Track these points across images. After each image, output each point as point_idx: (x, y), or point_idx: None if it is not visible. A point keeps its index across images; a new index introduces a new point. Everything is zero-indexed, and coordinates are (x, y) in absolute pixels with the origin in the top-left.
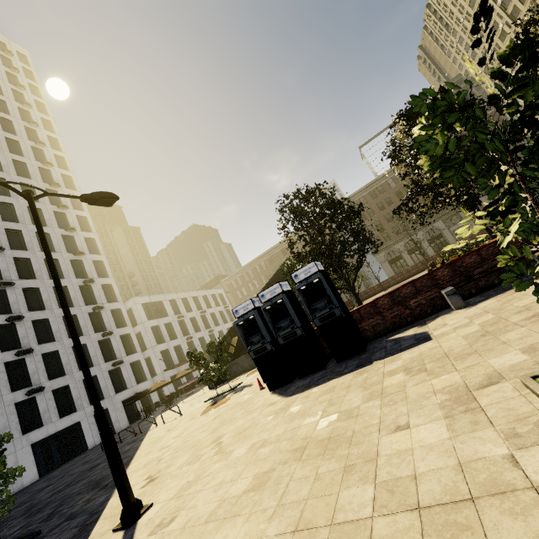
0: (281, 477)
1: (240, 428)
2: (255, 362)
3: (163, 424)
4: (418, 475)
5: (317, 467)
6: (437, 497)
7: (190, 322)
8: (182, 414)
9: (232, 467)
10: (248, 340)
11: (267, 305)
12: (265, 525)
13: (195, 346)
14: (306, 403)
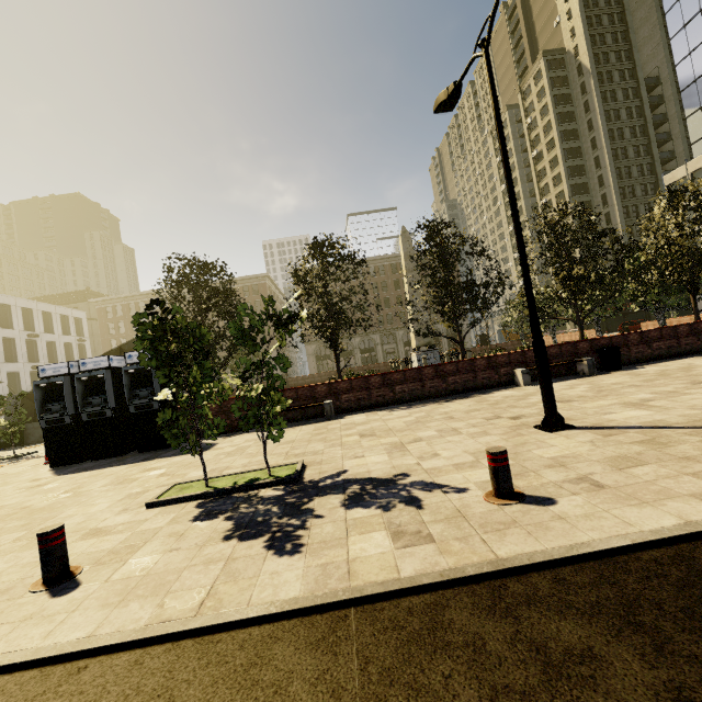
0: None
1: None
2: (44, 432)
3: None
4: None
5: (8, 524)
6: None
7: (2, 345)
8: None
9: None
10: (45, 406)
11: (84, 375)
12: None
13: None
14: (64, 483)
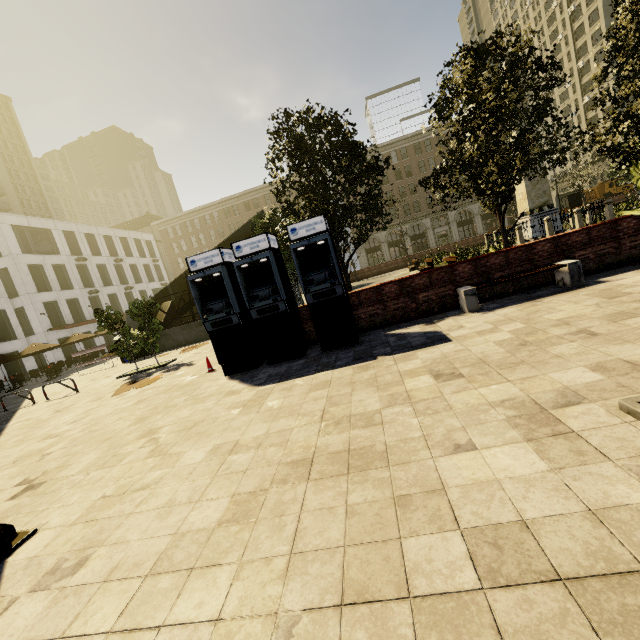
0: (283, 504)
1: (187, 421)
2: (211, 337)
3: (46, 401)
4: (531, 523)
5: (345, 494)
6: (584, 563)
7: (97, 271)
8: (79, 391)
9: (185, 480)
10: (205, 306)
11: (244, 262)
12: (278, 588)
13: (102, 304)
14: (292, 398)
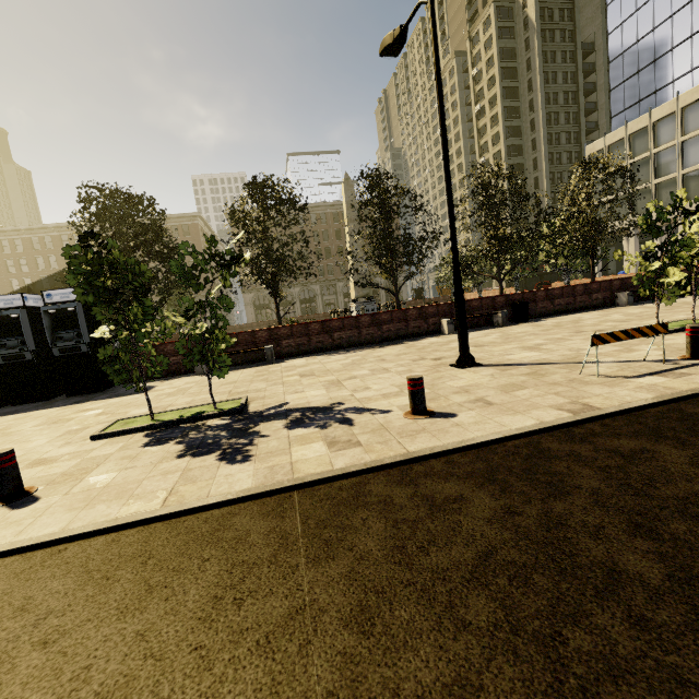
0: None
1: None
2: None
3: None
4: None
5: None
6: None
7: None
8: None
9: None
10: None
11: None
12: None
13: None
14: None
